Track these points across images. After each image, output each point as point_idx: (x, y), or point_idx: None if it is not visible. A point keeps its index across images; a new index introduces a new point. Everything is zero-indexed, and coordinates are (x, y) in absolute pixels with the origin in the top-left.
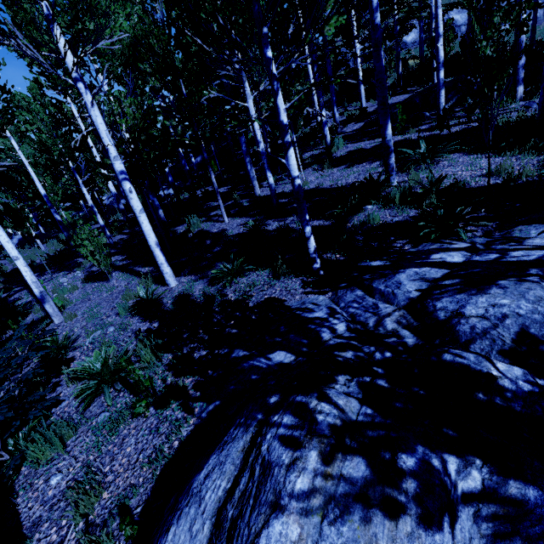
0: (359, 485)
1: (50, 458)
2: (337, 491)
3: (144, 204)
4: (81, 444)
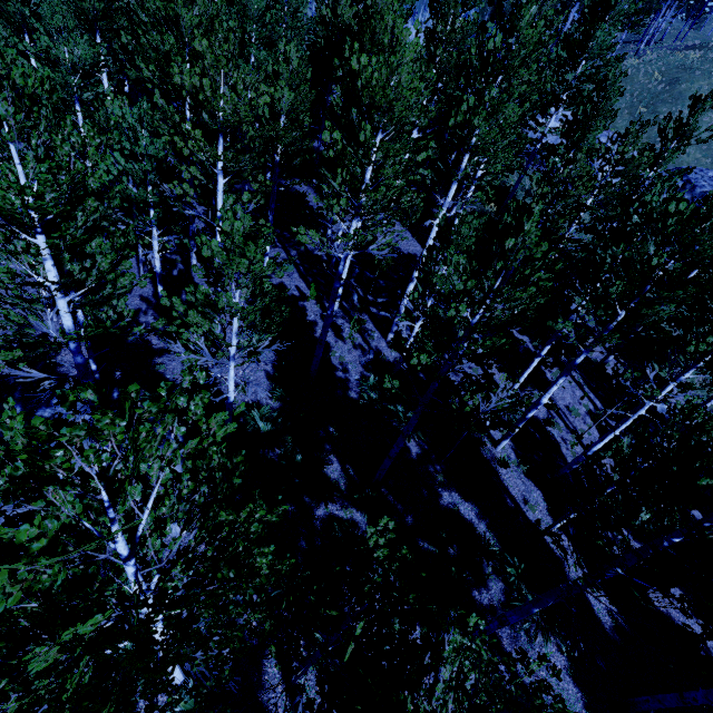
0: None
1: None
2: None
3: None
4: None
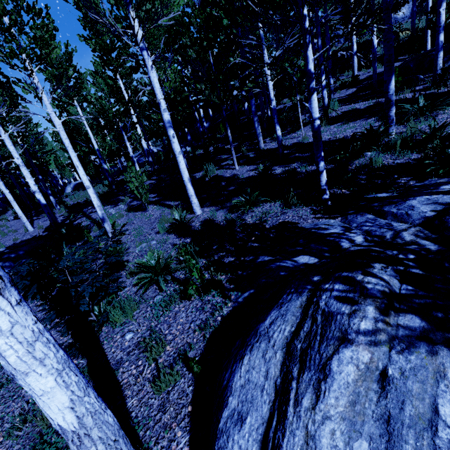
0: (419, 331)
1: (122, 322)
2: (398, 334)
3: (166, 159)
4: (143, 315)
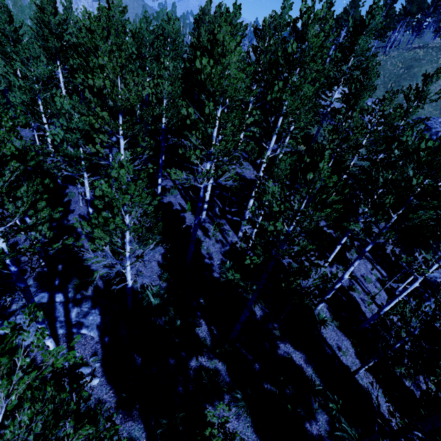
0: None
1: None
2: None
3: None
4: None
